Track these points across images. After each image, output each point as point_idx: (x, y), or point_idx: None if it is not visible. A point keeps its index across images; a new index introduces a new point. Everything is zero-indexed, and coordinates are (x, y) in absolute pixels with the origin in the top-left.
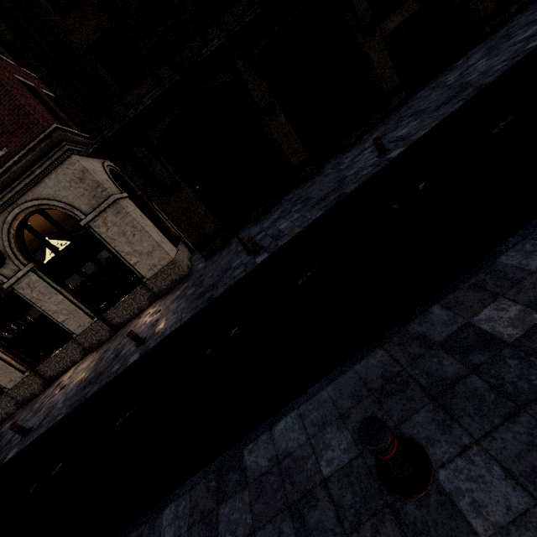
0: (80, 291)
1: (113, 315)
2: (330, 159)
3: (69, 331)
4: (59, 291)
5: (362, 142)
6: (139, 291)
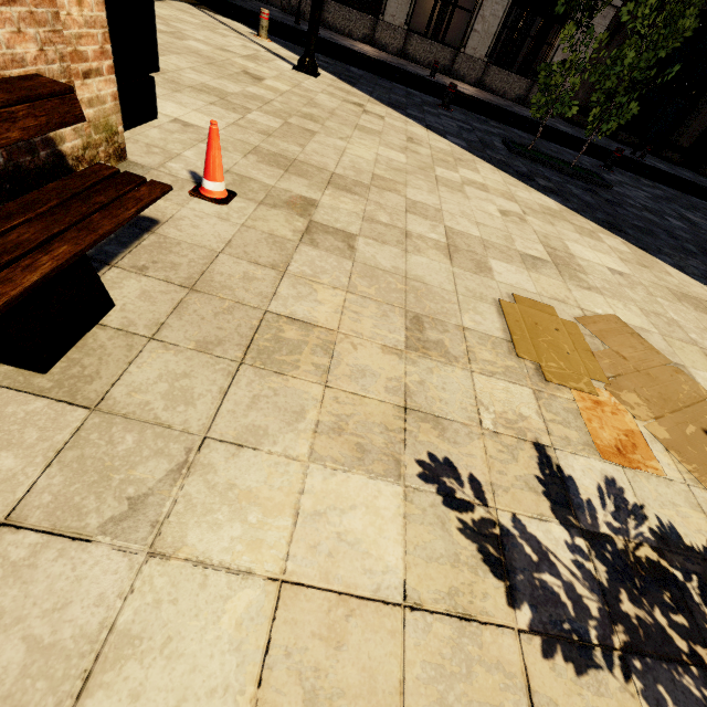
0: (506, 26)
1: (492, 73)
2: (684, 167)
3: (465, 41)
4: (506, 8)
5: None
6: (523, 83)
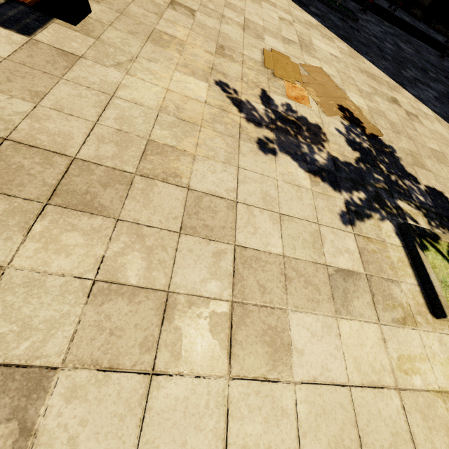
0: None
1: None
2: (423, 22)
3: None
4: None
5: (438, 34)
6: None
